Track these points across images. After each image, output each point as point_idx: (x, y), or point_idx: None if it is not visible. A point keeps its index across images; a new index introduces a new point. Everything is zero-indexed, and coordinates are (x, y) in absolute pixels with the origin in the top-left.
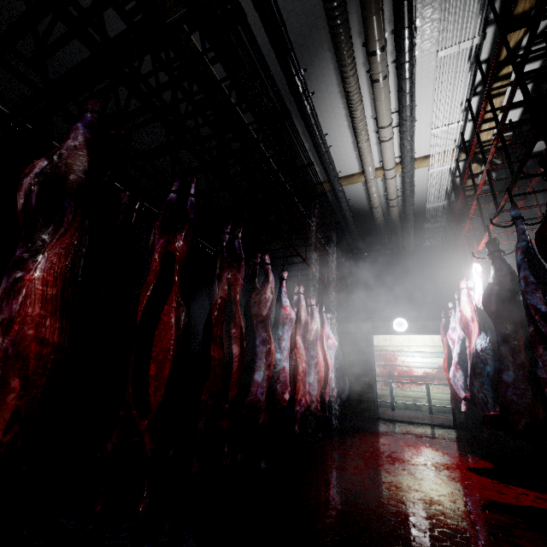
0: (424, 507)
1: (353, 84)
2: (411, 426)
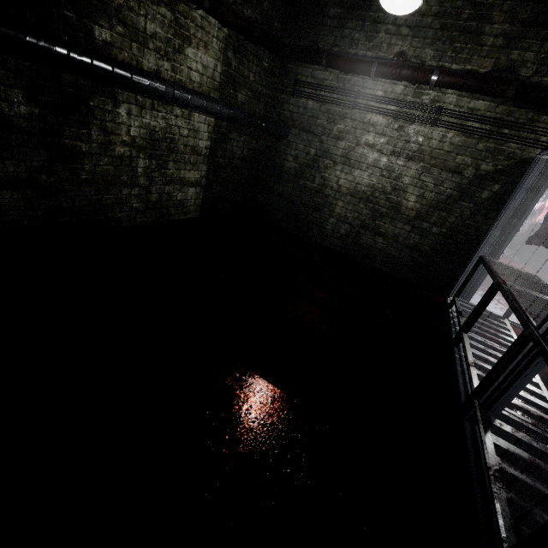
0: None
1: None
2: None
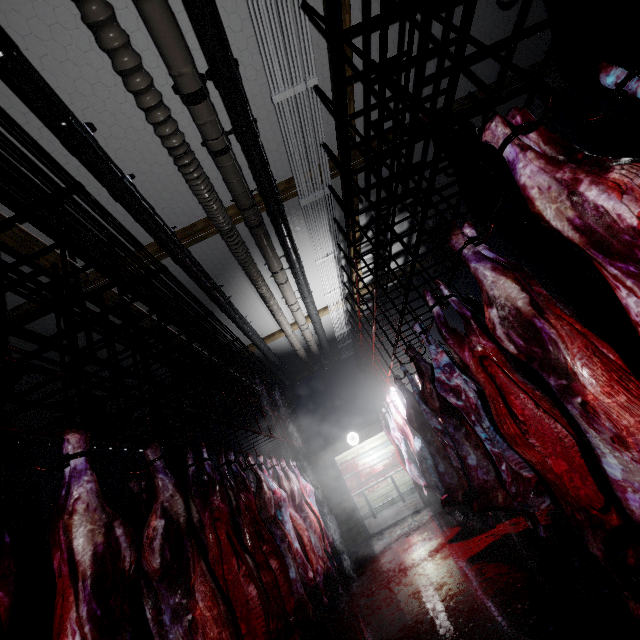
0: (439, 593)
1: (264, 289)
2: (398, 528)
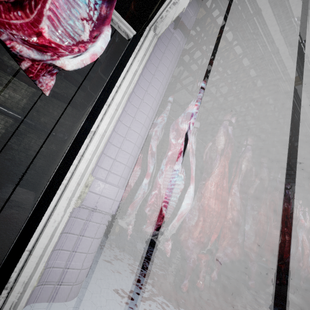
0: None
1: None
2: None
